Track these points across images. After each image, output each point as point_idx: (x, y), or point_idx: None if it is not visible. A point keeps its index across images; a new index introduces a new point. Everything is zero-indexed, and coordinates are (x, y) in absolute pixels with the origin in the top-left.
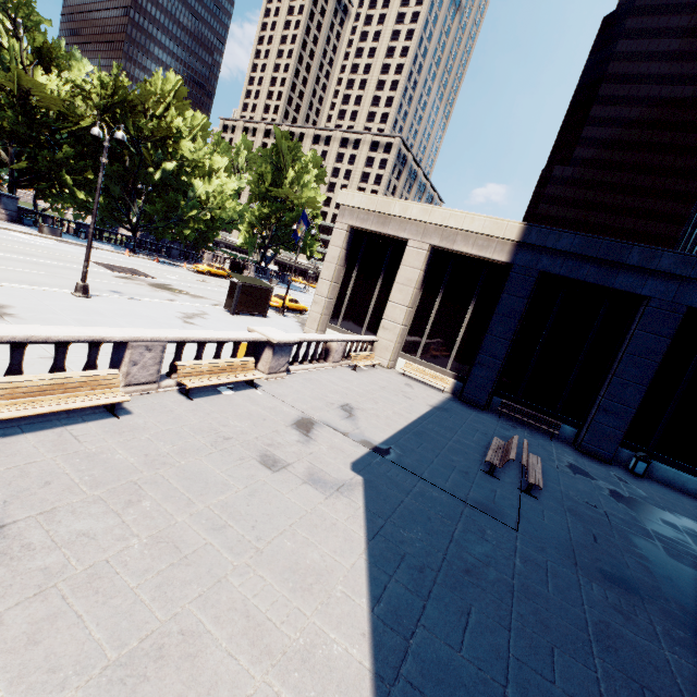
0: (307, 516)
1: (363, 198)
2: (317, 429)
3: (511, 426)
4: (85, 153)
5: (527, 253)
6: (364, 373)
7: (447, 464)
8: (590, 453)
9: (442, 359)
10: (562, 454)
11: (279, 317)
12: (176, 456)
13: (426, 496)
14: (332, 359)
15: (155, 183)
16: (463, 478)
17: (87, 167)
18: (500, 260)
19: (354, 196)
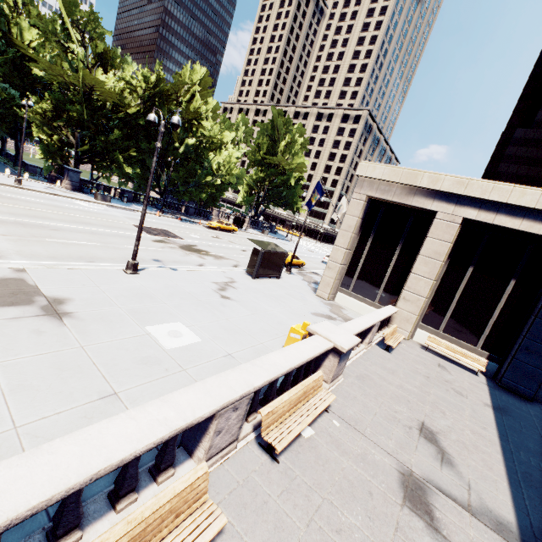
0: None
1: (385, 170)
2: (434, 504)
3: None
4: (130, 134)
5: None
6: (395, 352)
7: None
8: None
9: (471, 336)
10: None
11: (288, 276)
12: None
13: None
14: (368, 341)
15: (180, 156)
16: None
17: (131, 145)
18: None
19: (375, 168)
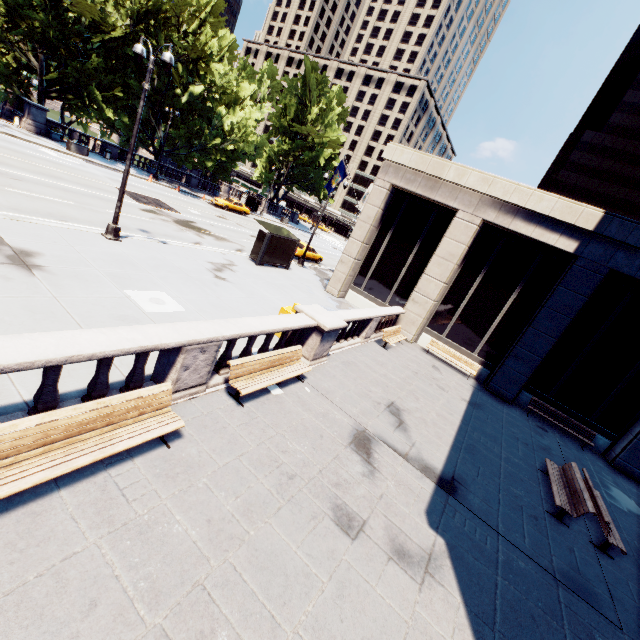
0: (411, 636)
1: (413, 156)
2: (376, 450)
3: (541, 429)
4: (114, 66)
5: (600, 246)
6: (392, 350)
7: (513, 503)
8: (625, 471)
9: (471, 343)
10: (601, 473)
11: (299, 268)
12: (243, 520)
13: (514, 569)
14: (365, 335)
15: (181, 107)
16: (536, 529)
17: (116, 82)
18: (564, 249)
19: (403, 152)
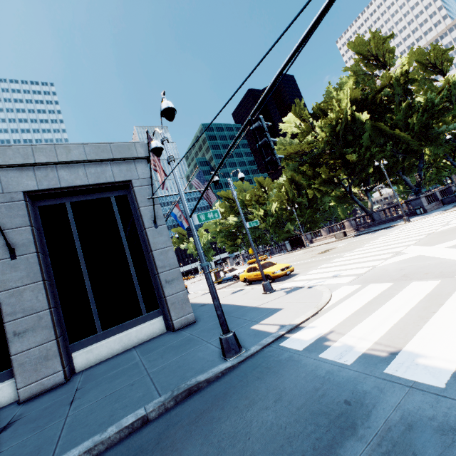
0: None
1: None
2: None
3: None
4: None
5: None
6: None
7: None
8: None
9: None
10: None
11: None
12: None
13: None
14: None
15: None
16: None
17: None
18: None
19: None
